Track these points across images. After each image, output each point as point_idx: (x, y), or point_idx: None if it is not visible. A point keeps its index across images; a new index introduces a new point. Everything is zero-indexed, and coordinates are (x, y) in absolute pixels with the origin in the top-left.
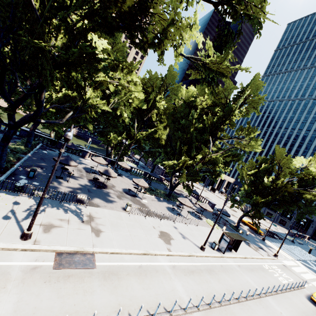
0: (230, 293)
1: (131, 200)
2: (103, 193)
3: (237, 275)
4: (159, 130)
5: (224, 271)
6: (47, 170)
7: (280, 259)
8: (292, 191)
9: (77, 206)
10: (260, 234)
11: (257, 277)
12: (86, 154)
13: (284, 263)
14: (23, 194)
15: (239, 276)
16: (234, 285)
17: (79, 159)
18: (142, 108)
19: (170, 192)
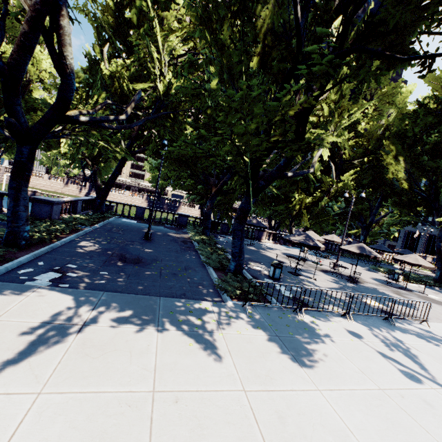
0: None
1: (419, 297)
2: (373, 291)
3: None
4: (389, 166)
5: None
6: (266, 265)
7: None
8: None
9: (412, 325)
10: None
11: None
12: (262, 235)
13: None
14: (327, 313)
15: None
16: None
17: (260, 243)
18: (336, 142)
19: None
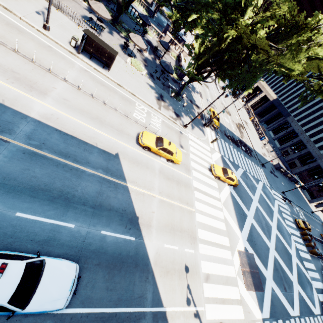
0: (2, 38)
1: None
2: None
3: (58, 60)
4: None
5: (42, 46)
6: None
7: (188, 132)
8: (246, 43)
9: None
10: (212, 125)
11: (95, 86)
12: None
13: (186, 134)
14: None
15: (60, 63)
16: (28, 49)
17: None
18: None
19: (115, 15)
